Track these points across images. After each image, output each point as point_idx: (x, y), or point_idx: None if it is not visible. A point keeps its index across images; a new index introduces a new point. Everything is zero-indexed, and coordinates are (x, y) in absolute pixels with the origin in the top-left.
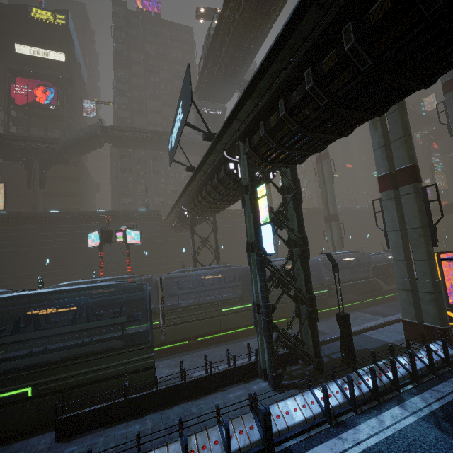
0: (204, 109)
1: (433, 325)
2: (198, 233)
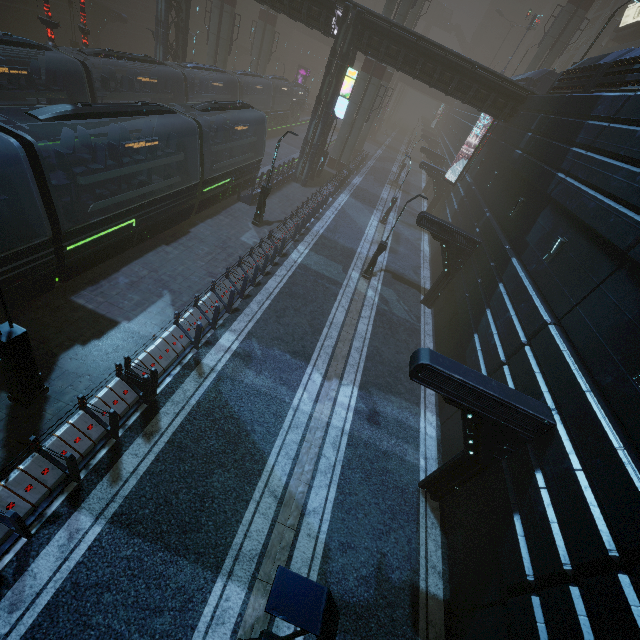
0: None
1: (344, 163)
2: None
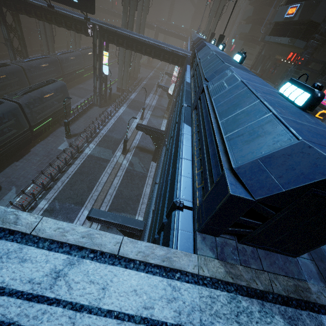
0: None
1: (124, 89)
2: None
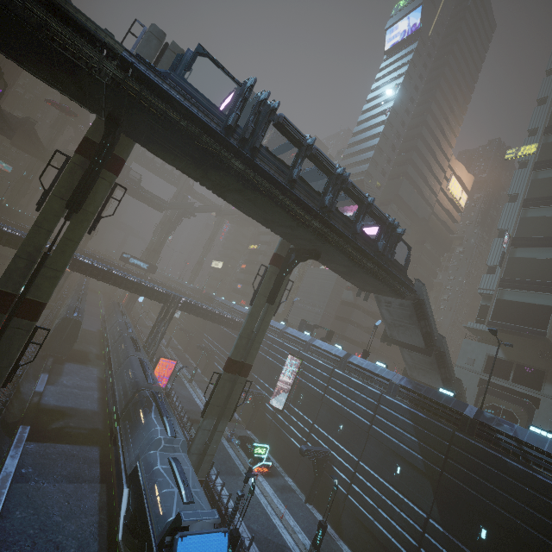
0: None
1: None
2: None
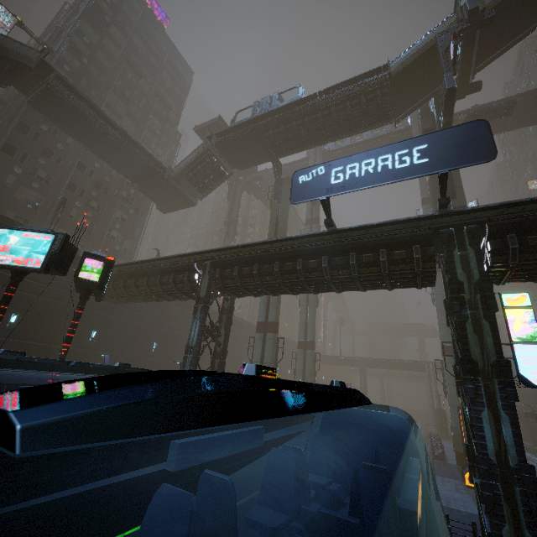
0: (214, 157)
1: None
2: (131, 311)
